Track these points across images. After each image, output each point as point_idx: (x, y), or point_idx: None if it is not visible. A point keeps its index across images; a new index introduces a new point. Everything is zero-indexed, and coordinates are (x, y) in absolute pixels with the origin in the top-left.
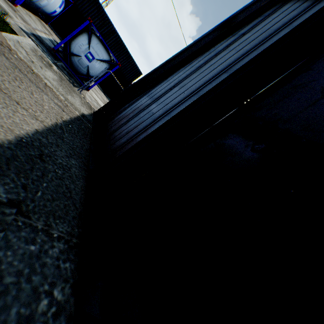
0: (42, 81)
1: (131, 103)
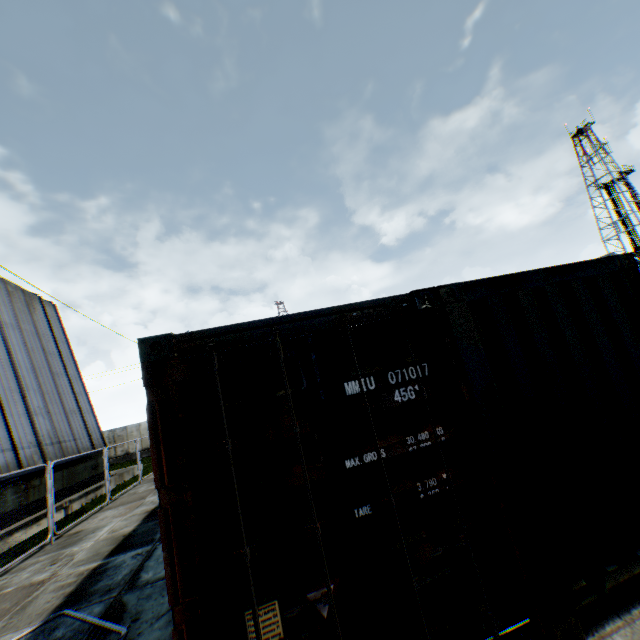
0: None
1: None
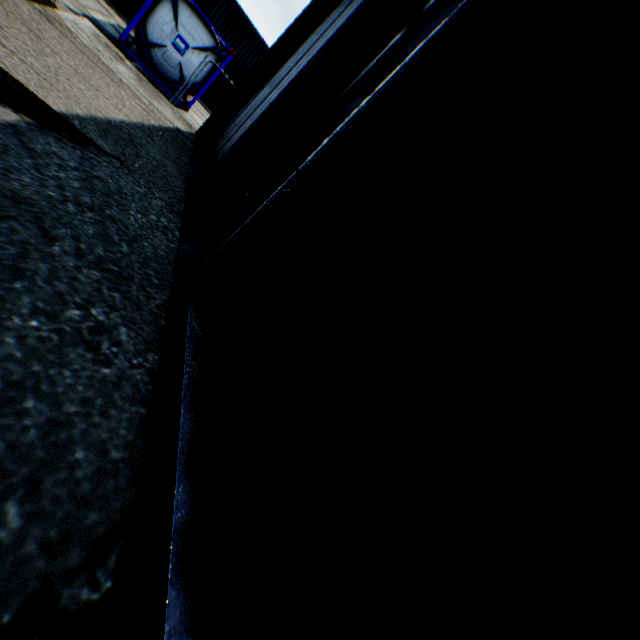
0: (116, 76)
1: (247, 105)
